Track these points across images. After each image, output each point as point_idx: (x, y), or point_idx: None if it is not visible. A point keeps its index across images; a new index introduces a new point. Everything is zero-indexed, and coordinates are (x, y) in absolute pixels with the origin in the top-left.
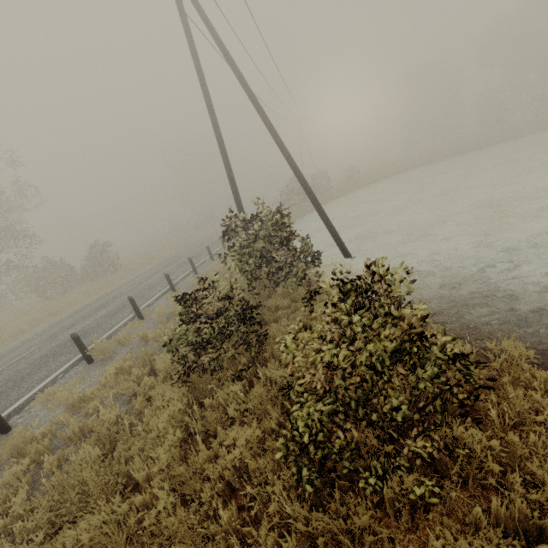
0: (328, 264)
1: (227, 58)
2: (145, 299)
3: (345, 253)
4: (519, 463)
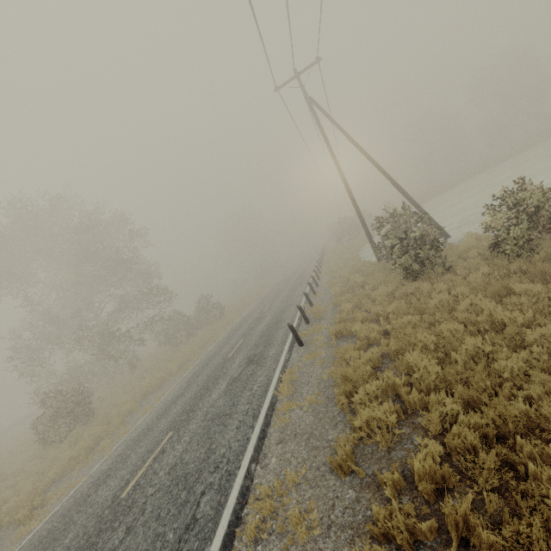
0: None
1: (347, 136)
2: (296, 303)
3: (445, 234)
4: None
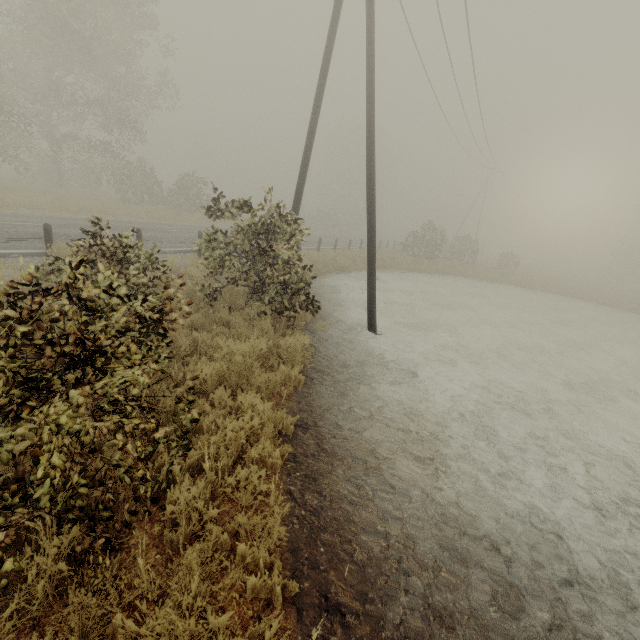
0: (346, 323)
1: (367, 23)
2: (169, 245)
3: (370, 323)
4: (78, 634)
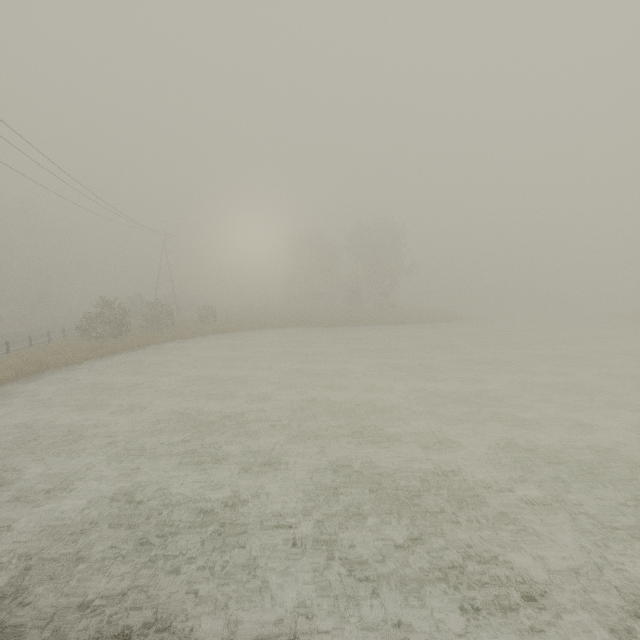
0: None
1: None
2: None
3: None
4: None
